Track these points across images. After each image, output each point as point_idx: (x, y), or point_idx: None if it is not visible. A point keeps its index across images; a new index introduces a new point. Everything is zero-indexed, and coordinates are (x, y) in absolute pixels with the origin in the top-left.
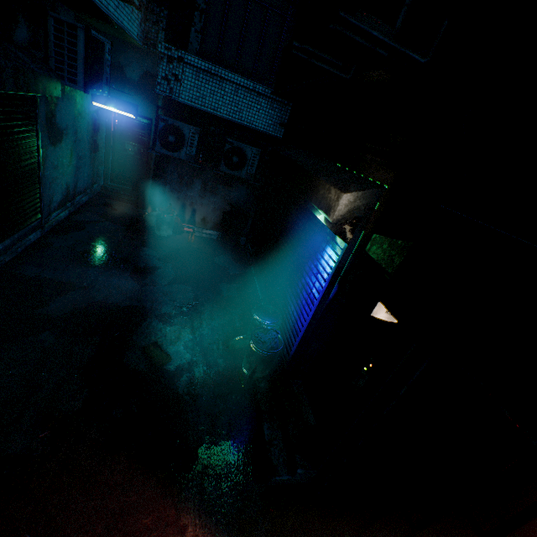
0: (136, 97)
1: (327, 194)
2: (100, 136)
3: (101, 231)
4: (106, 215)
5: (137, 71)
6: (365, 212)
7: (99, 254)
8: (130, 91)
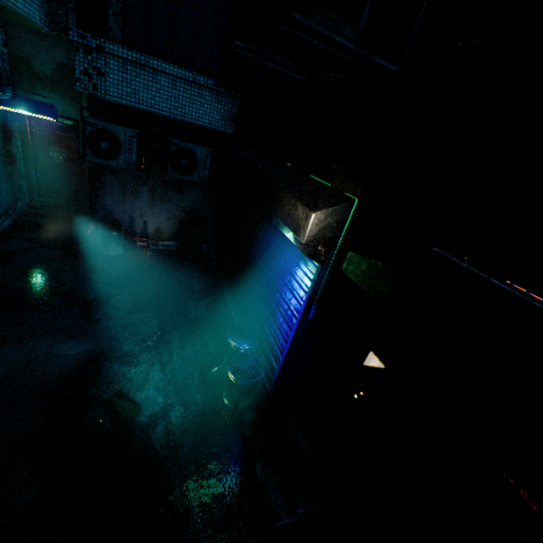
0: (53, 95)
1: (294, 210)
2: (14, 144)
3: (35, 261)
4: (38, 239)
5: (48, 63)
6: (337, 229)
7: (35, 292)
8: (44, 87)
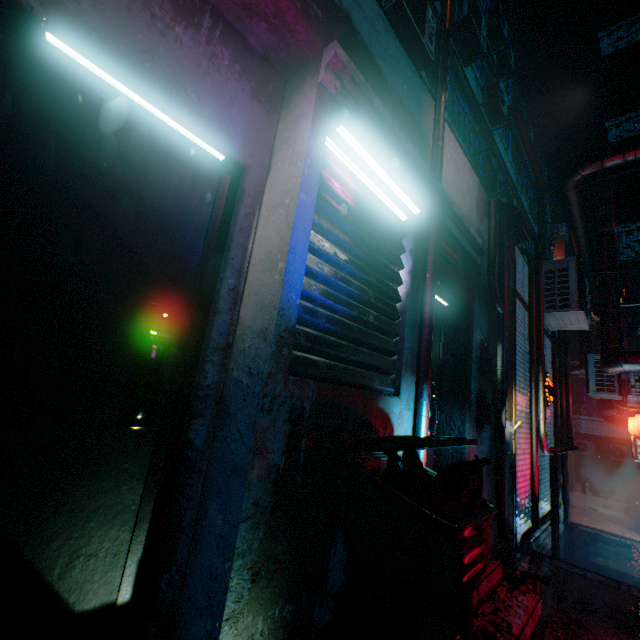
0: None
1: None
2: None
3: None
4: None
5: None
6: None
7: None
8: None
